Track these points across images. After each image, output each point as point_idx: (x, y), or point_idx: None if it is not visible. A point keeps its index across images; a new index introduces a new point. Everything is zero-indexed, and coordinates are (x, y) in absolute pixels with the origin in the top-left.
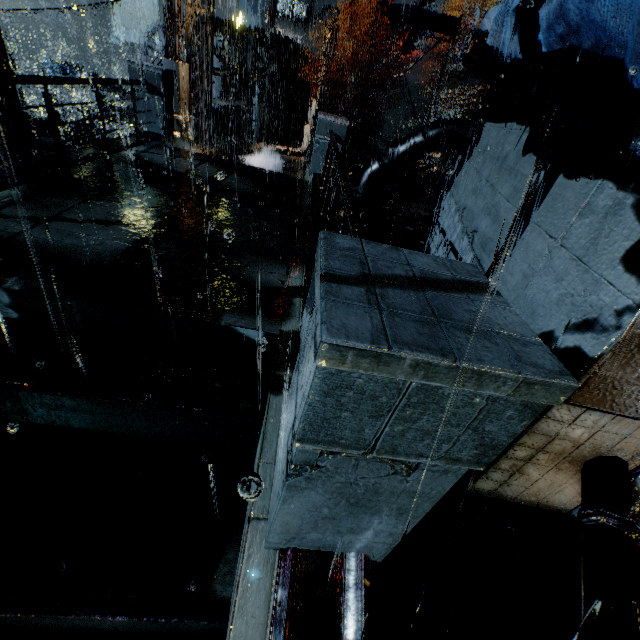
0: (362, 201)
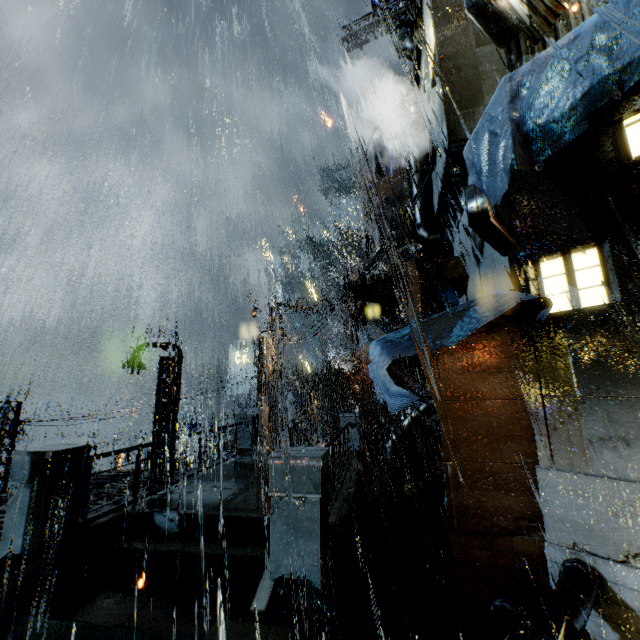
0: (392, 464)
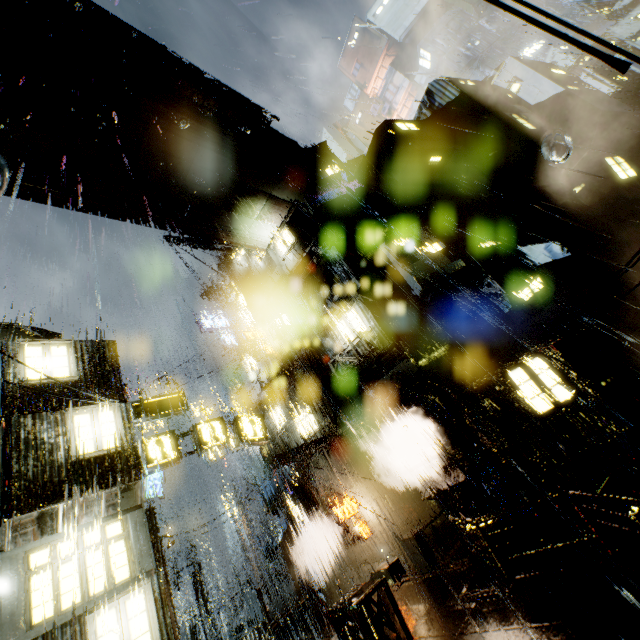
0: None
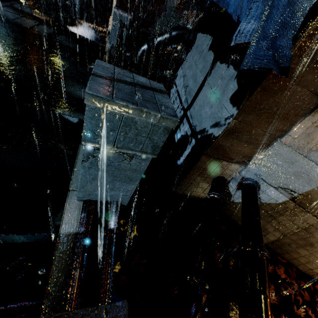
0: (138, 65)
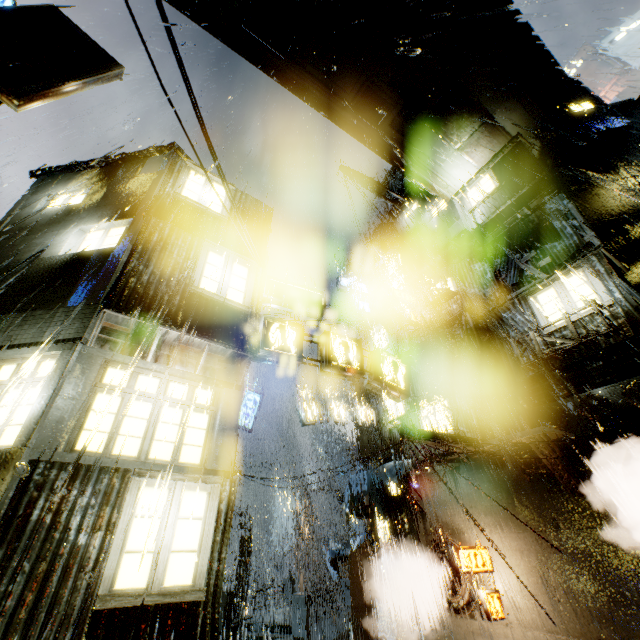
0: None
